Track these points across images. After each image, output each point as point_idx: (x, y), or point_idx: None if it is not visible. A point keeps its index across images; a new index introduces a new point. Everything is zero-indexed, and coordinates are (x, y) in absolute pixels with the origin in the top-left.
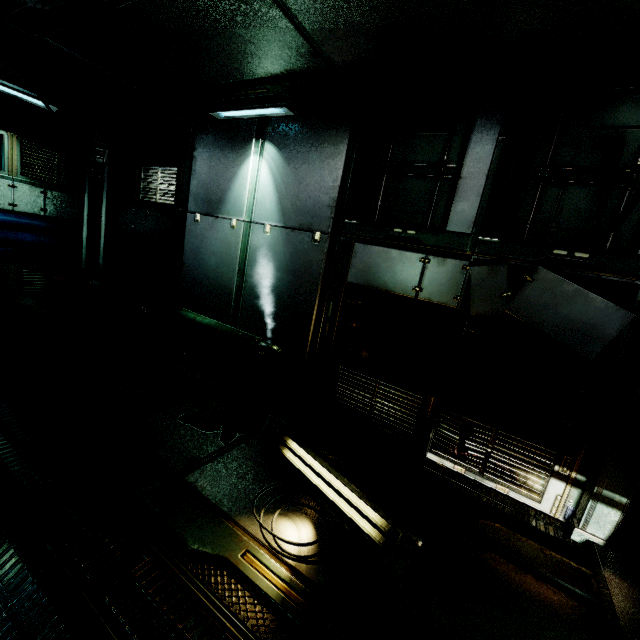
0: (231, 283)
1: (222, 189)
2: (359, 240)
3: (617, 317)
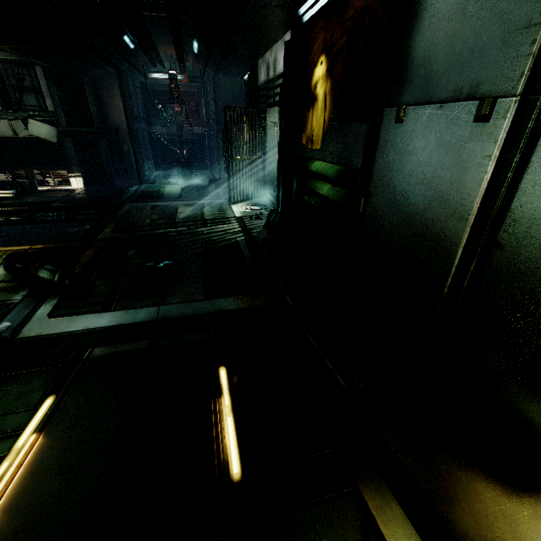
0: None
1: None
2: None
3: (54, 129)
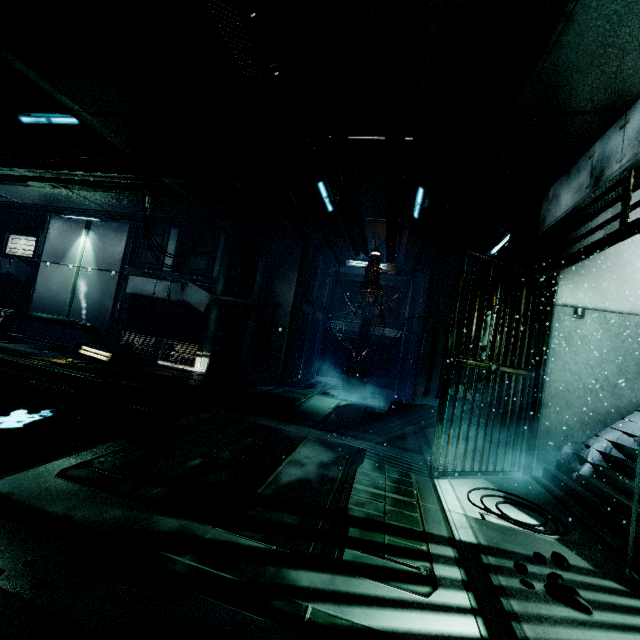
0: (67, 298)
1: (65, 250)
2: (132, 274)
3: (208, 296)
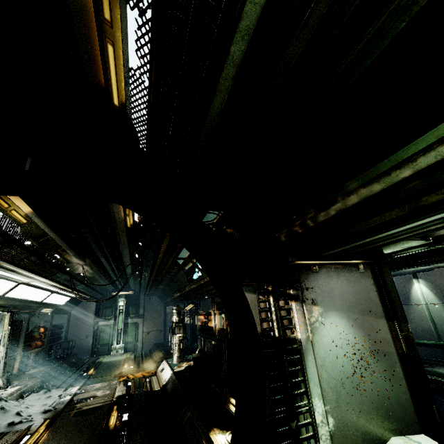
0: (429, 326)
1: (407, 295)
2: None
3: None
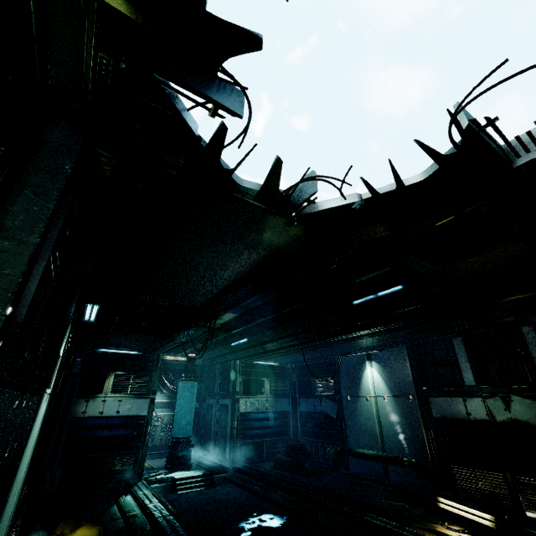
0: (375, 429)
1: (357, 383)
2: (430, 396)
3: None
